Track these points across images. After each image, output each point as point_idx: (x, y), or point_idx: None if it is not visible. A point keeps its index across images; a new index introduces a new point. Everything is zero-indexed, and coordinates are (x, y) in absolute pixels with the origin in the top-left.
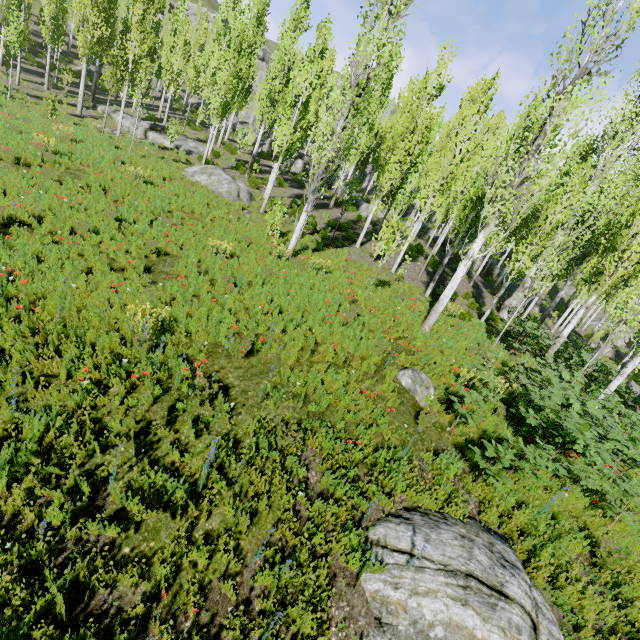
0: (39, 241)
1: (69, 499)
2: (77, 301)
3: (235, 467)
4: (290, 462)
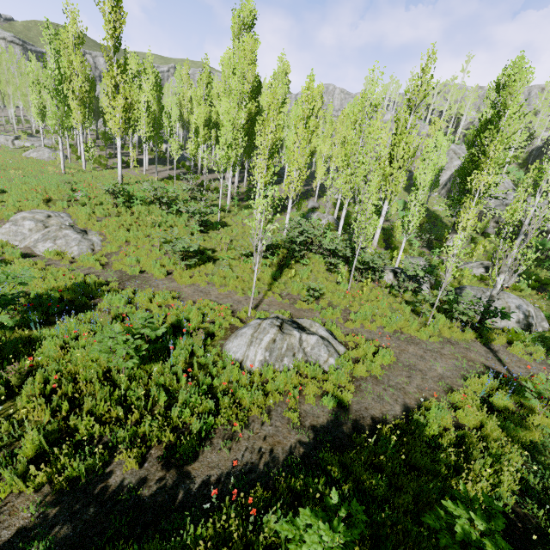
0: None
1: None
2: None
3: None
4: None
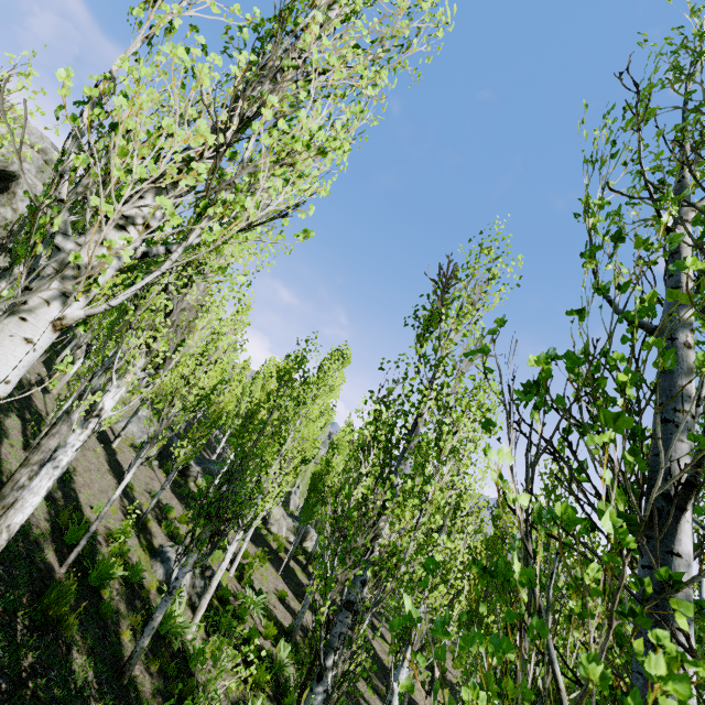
0: None
1: None
2: None
3: None
4: None
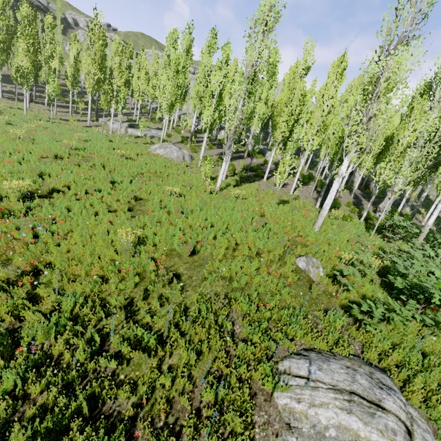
0: (68, 199)
1: (88, 346)
2: (90, 231)
3: (186, 324)
4: (221, 319)
